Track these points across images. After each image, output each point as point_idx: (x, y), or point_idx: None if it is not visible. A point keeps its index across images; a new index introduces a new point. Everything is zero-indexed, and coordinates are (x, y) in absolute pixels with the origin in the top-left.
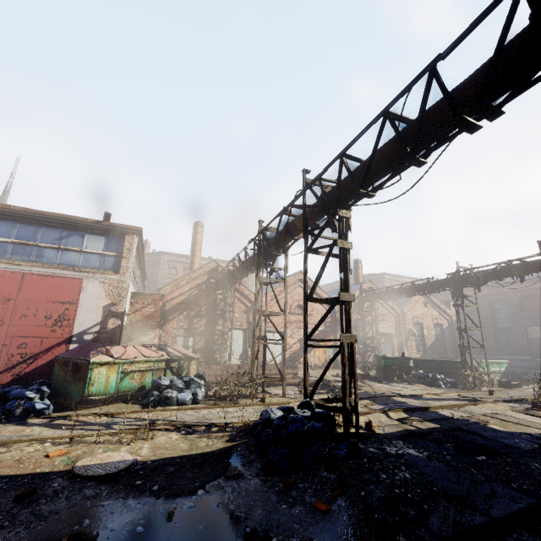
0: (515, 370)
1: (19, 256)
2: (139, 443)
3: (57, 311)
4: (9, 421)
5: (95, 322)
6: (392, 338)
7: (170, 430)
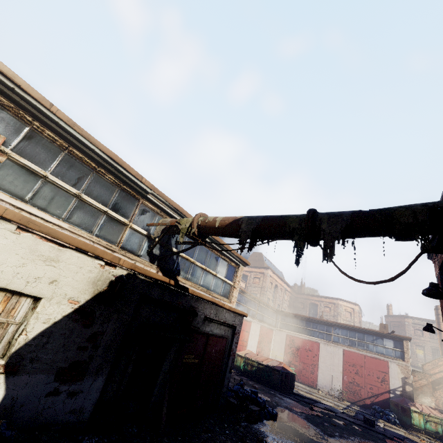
0: None
1: (360, 347)
2: None
3: (380, 375)
4: (390, 423)
5: (398, 385)
6: None
7: None
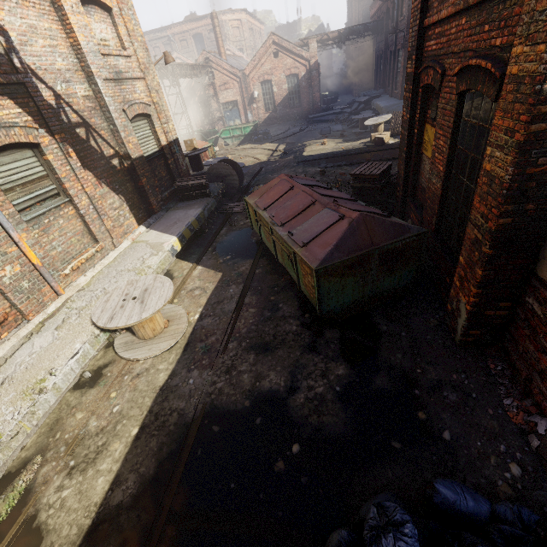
0: (262, 131)
1: None
2: None
3: None
4: None
5: None
6: (238, 104)
7: None
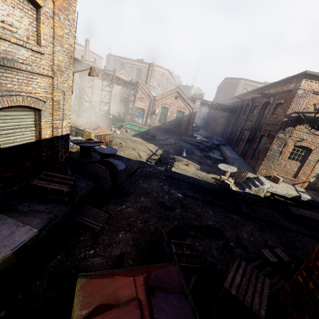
0: (152, 134)
1: None
2: None
3: None
4: None
5: None
6: (144, 111)
7: None
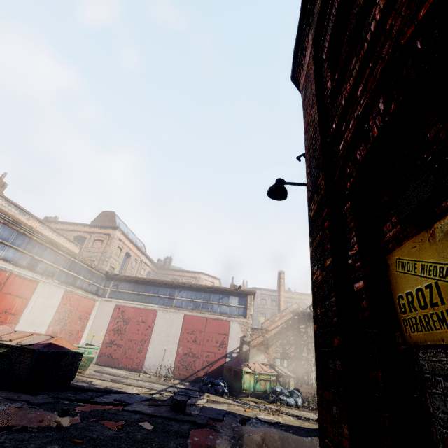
0: None
1: (204, 309)
2: (277, 416)
3: (220, 339)
4: (217, 395)
5: (236, 346)
6: None
7: (288, 415)
